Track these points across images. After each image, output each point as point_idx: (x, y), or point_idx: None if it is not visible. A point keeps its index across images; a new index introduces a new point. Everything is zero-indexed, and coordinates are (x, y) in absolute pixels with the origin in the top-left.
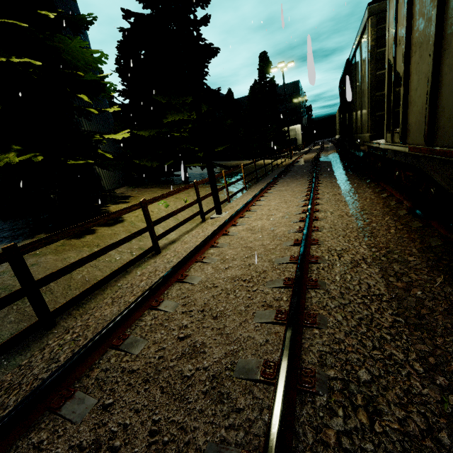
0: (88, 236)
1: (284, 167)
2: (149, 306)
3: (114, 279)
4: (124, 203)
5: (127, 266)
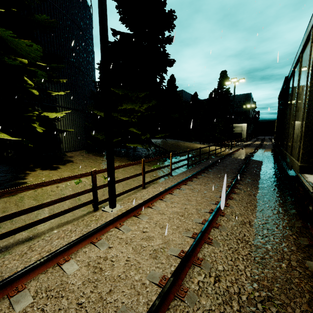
0: None
1: (219, 157)
2: None
3: None
4: (52, 169)
5: None
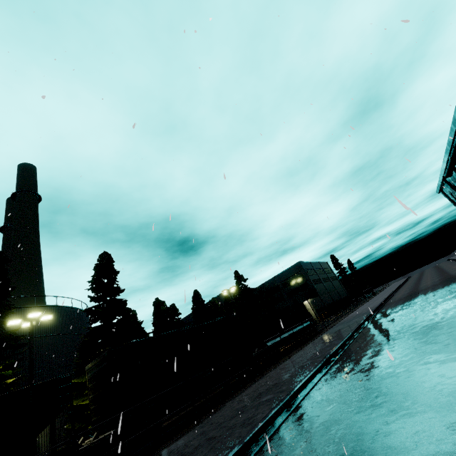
0: None
1: None
2: None
3: None
4: None
5: None
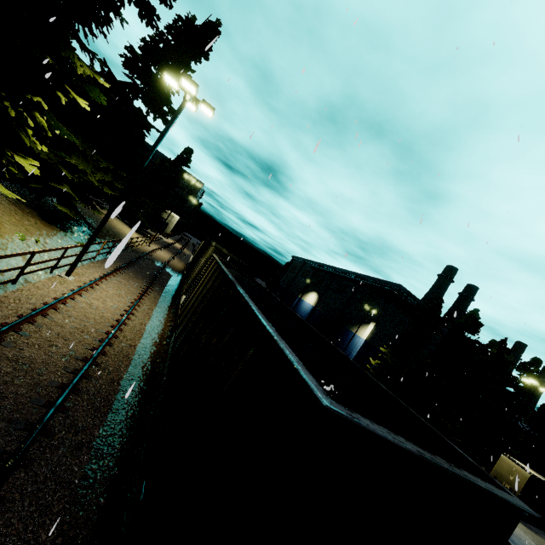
0: None
1: (137, 253)
2: (29, 321)
3: None
4: None
5: None
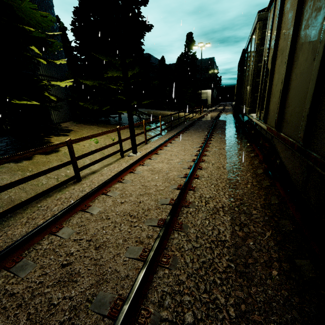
0: (25, 162)
1: (193, 120)
2: (50, 232)
3: (36, 200)
4: (65, 136)
5: (49, 191)
